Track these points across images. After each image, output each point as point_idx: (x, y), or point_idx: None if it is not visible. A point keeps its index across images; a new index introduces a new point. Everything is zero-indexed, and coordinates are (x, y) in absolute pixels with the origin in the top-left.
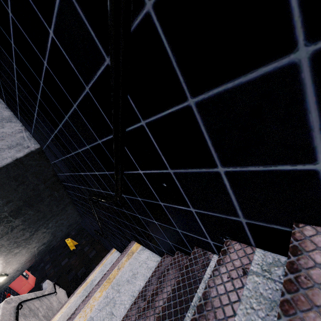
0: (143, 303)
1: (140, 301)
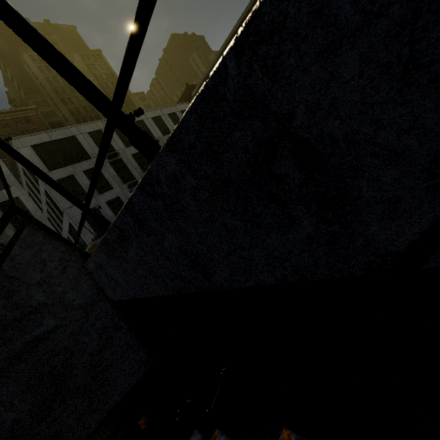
0: None
1: None
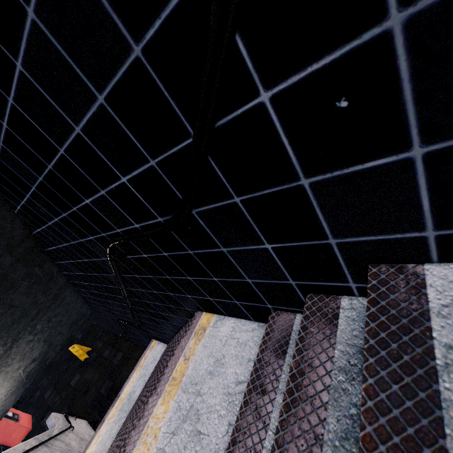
0: (263, 398)
1: (254, 397)
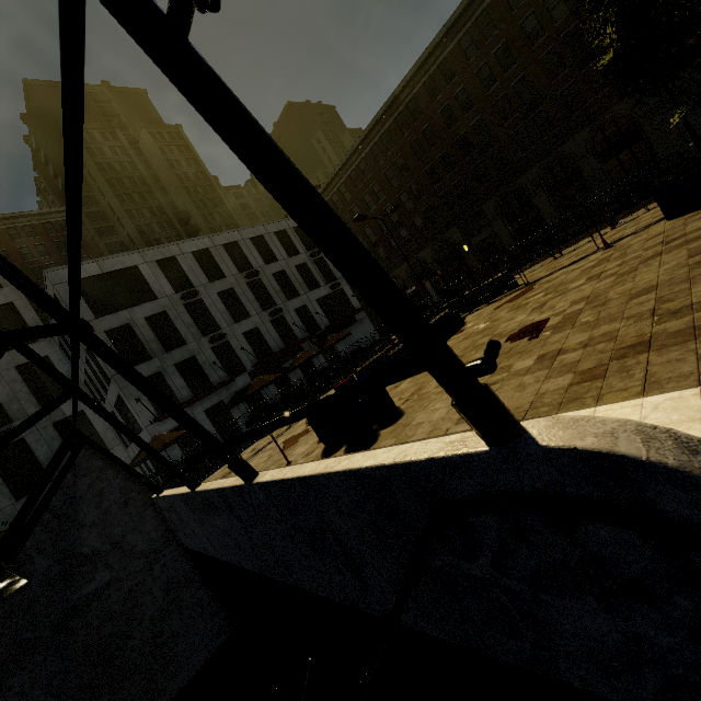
0: None
1: None
